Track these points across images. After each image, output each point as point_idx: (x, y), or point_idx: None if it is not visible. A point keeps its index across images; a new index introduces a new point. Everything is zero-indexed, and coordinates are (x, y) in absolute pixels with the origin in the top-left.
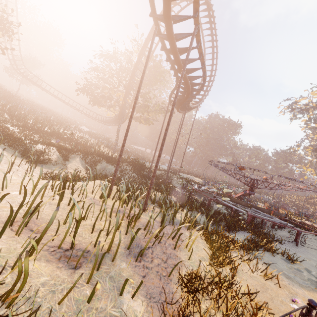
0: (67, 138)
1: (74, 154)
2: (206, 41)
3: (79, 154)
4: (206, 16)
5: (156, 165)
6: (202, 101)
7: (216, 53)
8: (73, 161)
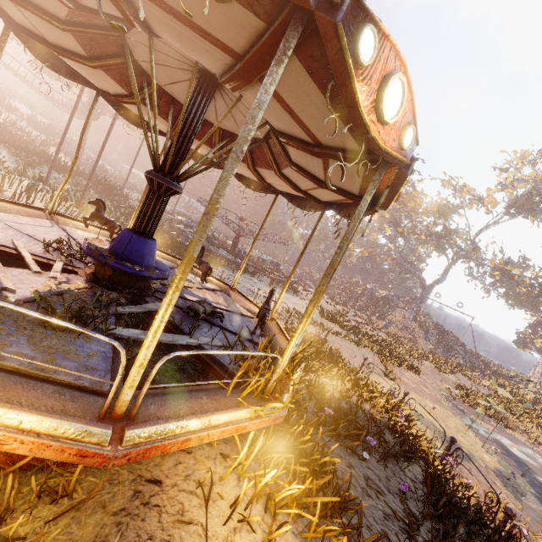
0: None
1: None
2: None
3: (7, 147)
4: None
5: (93, 169)
6: None
7: None
8: None
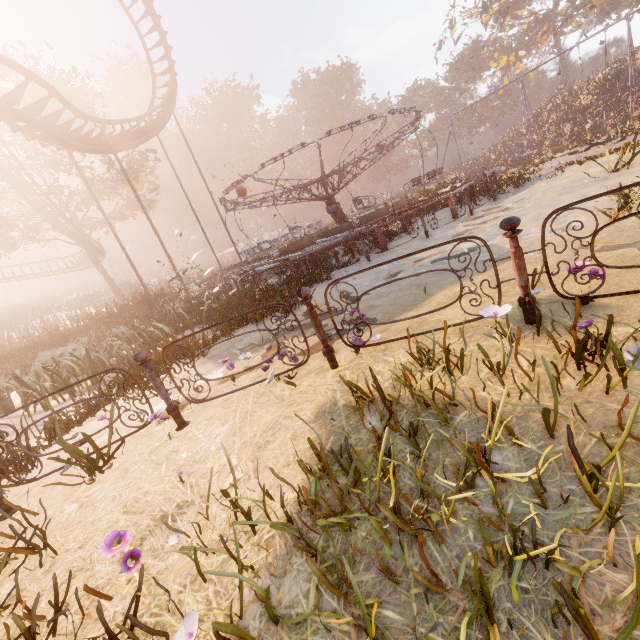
0: None
1: None
2: None
3: None
4: None
5: None
6: (175, 85)
7: None
8: None
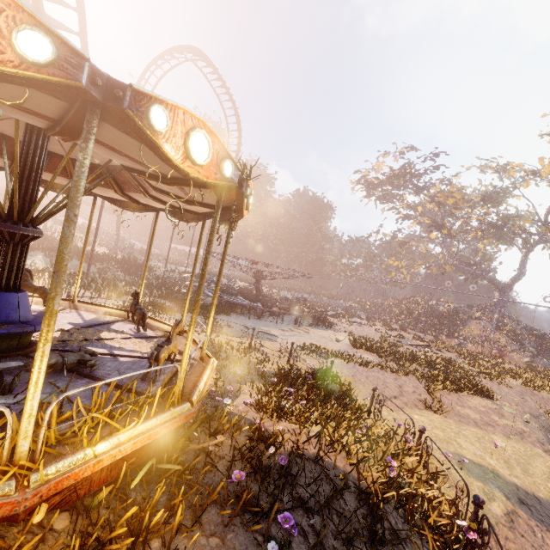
0: None
1: (34, 251)
2: (224, 101)
3: (42, 251)
4: (213, 73)
5: (92, 250)
6: None
7: (238, 117)
8: (33, 259)
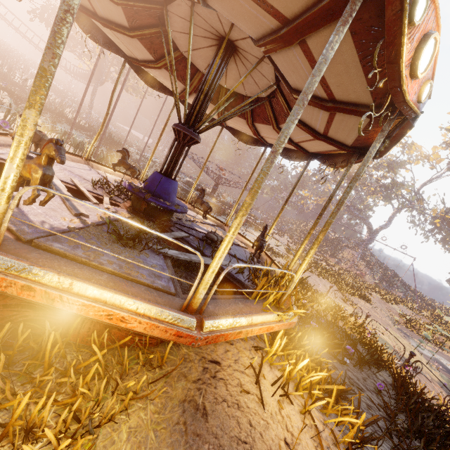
0: (15, 83)
1: None
2: None
3: None
4: None
5: (106, 126)
6: None
7: None
8: None
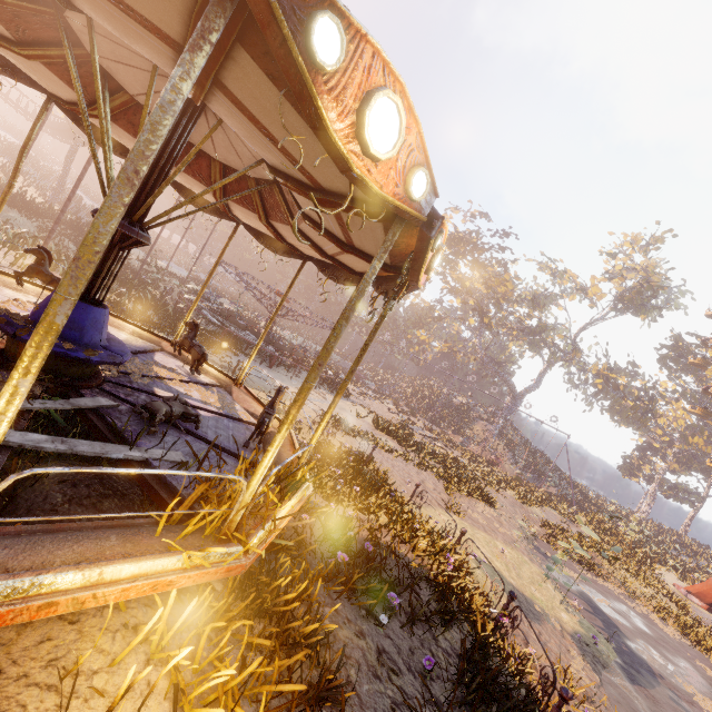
0: None
1: None
2: None
3: None
4: None
5: (63, 210)
6: None
7: None
8: None
